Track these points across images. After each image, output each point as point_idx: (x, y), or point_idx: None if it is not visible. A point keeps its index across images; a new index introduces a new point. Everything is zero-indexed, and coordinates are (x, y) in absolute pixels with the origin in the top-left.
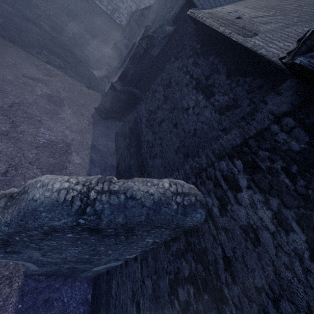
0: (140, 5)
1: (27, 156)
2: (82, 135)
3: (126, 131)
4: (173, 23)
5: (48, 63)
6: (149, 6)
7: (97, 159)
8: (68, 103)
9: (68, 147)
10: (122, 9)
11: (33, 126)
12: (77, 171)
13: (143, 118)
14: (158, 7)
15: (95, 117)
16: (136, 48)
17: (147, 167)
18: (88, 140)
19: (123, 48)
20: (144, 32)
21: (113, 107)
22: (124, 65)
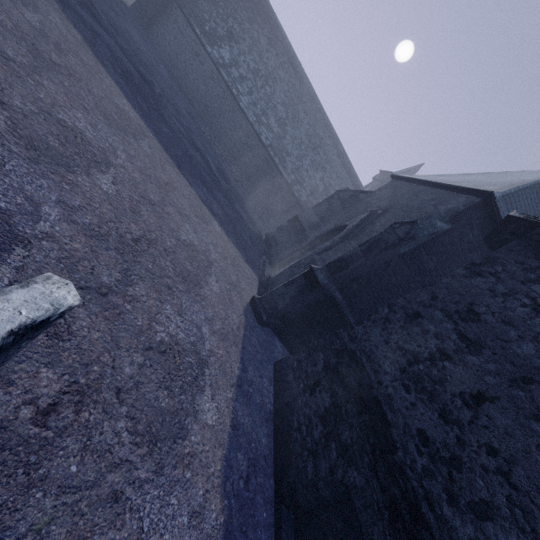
0: (329, 188)
1: (120, 367)
2: (226, 345)
3: (317, 370)
4: (449, 220)
5: (204, 203)
6: (370, 191)
7: (244, 421)
8: (216, 273)
9: (201, 370)
10: (307, 184)
11: (156, 295)
12: (205, 452)
13: (386, 362)
14: (394, 196)
15: (248, 314)
16: (383, 232)
17: (447, 538)
18: (234, 363)
19: (308, 225)
20: (367, 216)
21: (289, 308)
22: (317, 249)
